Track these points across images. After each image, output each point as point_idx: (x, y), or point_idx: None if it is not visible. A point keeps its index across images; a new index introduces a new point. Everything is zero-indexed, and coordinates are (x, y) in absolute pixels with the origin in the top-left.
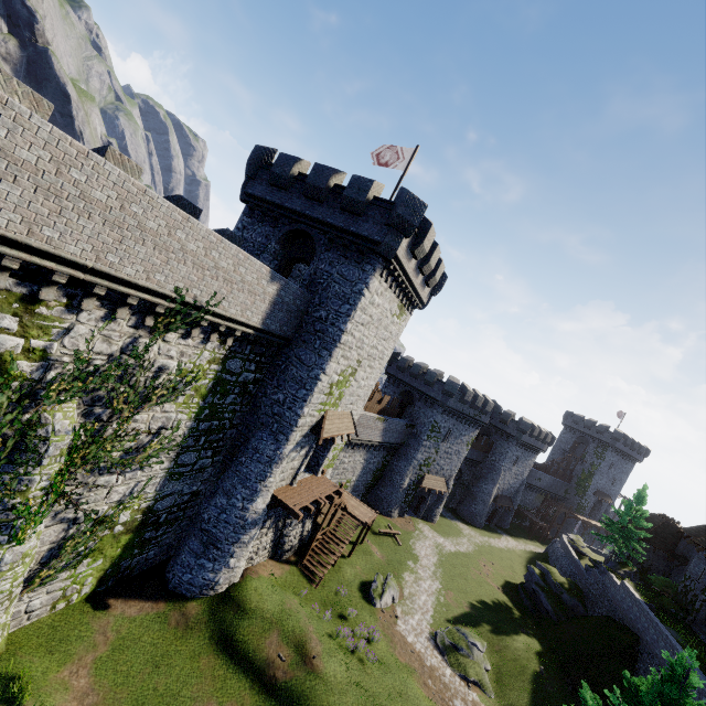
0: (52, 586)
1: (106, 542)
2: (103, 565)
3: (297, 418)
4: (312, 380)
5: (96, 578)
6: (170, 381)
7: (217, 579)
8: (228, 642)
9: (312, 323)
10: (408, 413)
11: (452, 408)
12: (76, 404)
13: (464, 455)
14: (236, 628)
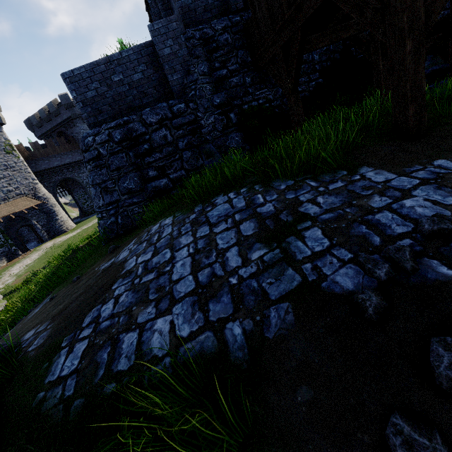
0: None
1: None
2: None
3: None
4: None
5: None
6: None
7: None
8: None
9: None
10: None
11: None
12: None
13: (22, 163)
14: None
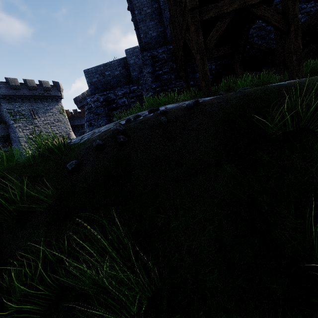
0: None
1: None
2: None
3: None
4: None
5: None
6: None
7: None
8: None
9: None
10: (0, 119)
11: (12, 95)
12: None
13: (66, 119)
14: None
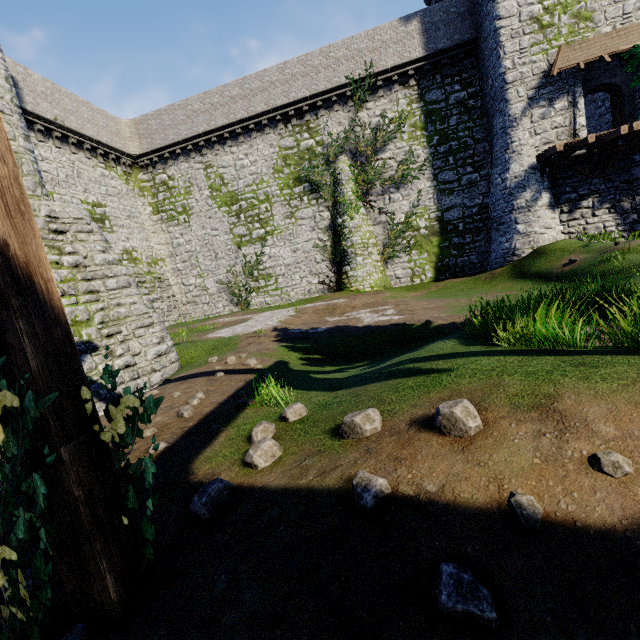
0: (402, 265)
1: (420, 241)
2: (430, 258)
3: (501, 78)
4: (493, 37)
5: (431, 268)
6: (382, 126)
7: (513, 246)
8: (523, 273)
9: (477, 6)
10: None
11: None
12: (347, 159)
13: None
14: (532, 265)
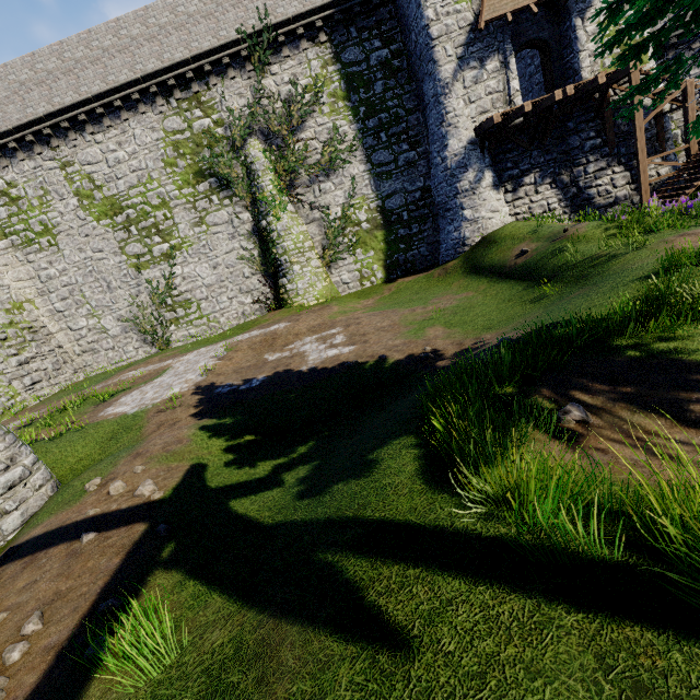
0: (347, 267)
1: (364, 237)
2: (377, 256)
3: (425, 32)
4: None
5: (381, 267)
6: (295, 97)
7: (463, 235)
8: (477, 267)
9: None
10: None
11: None
12: (259, 142)
13: None
14: (485, 257)
